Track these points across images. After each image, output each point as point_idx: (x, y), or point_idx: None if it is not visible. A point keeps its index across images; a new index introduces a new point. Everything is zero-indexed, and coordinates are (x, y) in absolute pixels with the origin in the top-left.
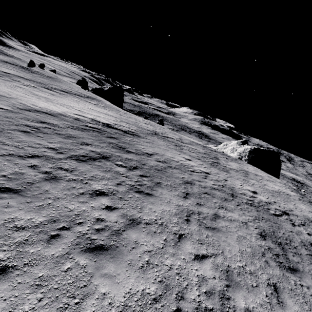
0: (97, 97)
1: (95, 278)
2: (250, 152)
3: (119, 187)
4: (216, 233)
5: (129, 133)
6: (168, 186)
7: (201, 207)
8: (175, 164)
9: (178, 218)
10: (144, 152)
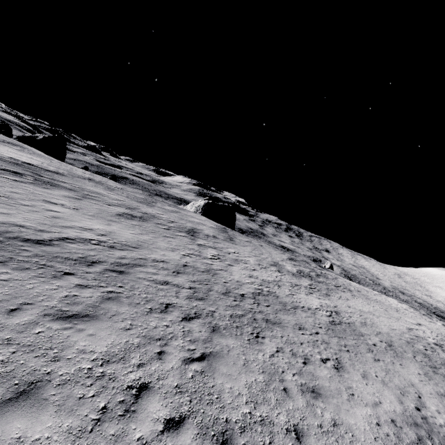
0: (24, 145)
1: (1, 186)
2: (204, 205)
3: (24, 181)
4: (86, 204)
5: (54, 172)
6: (67, 191)
7: (88, 200)
8: (89, 191)
9: (62, 195)
10: (61, 181)
